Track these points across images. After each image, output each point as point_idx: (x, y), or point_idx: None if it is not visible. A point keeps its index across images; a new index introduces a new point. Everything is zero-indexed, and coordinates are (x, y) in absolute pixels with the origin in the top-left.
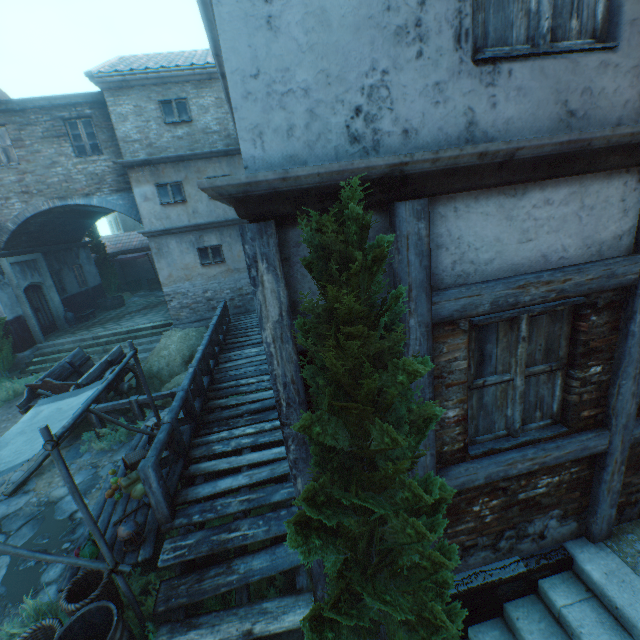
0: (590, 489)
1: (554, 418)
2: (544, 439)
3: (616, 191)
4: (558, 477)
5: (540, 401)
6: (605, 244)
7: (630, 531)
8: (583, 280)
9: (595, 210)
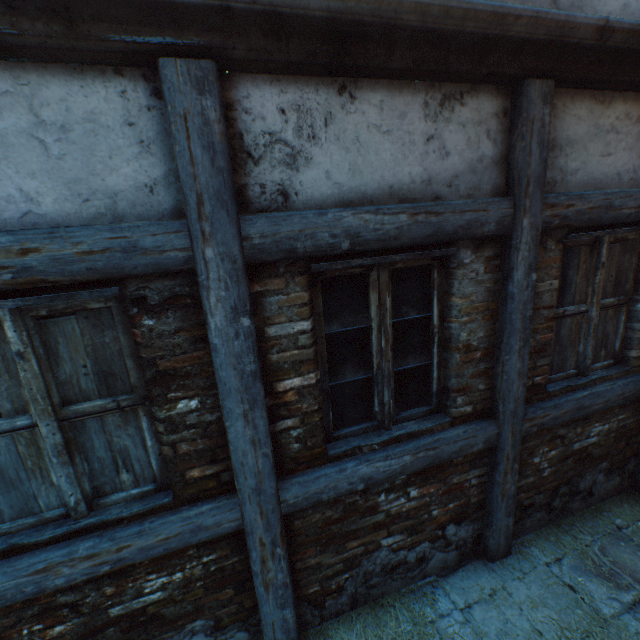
0: (253, 582)
1: (159, 481)
2: (131, 518)
3: (110, 105)
4: (183, 573)
5: (124, 456)
6: (124, 197)
7: (331, 634)
8: (72, 253)
9: (75, 133)
